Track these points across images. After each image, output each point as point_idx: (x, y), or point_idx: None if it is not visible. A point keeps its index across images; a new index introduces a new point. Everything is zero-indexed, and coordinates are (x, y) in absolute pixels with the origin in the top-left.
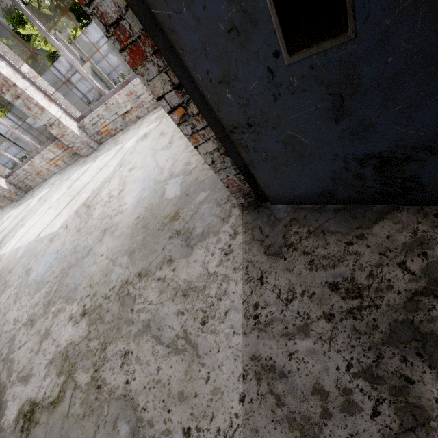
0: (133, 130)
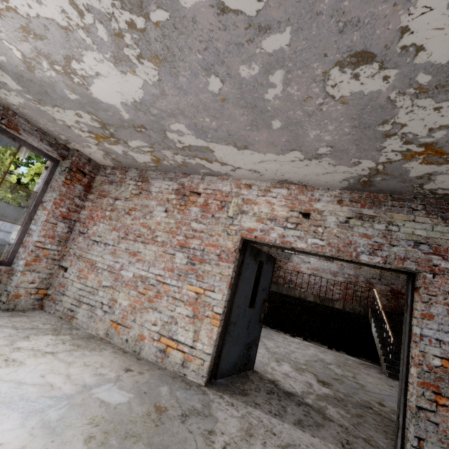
0: None
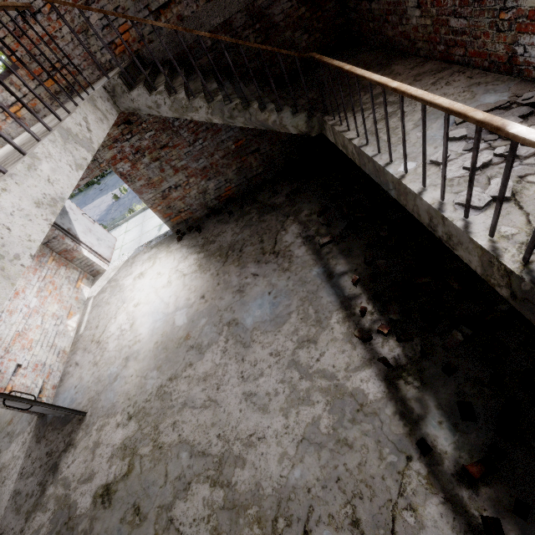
0: None
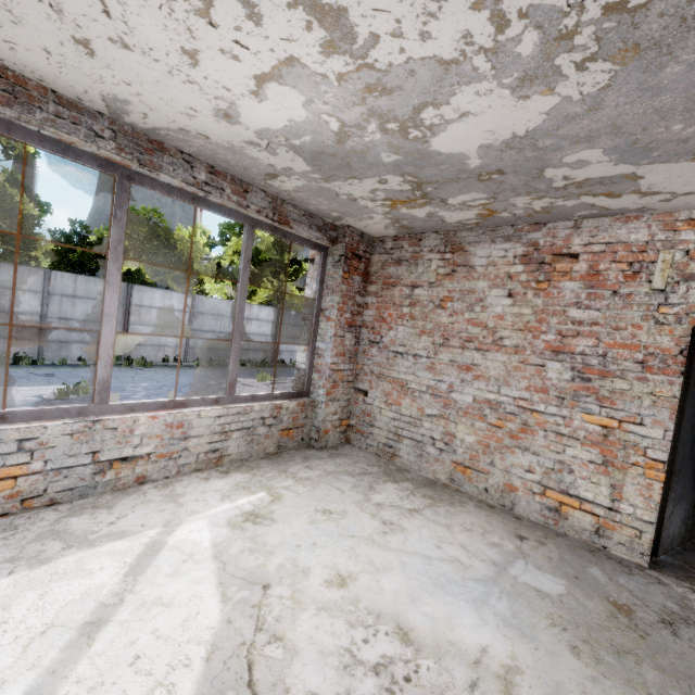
0: (153, 505)
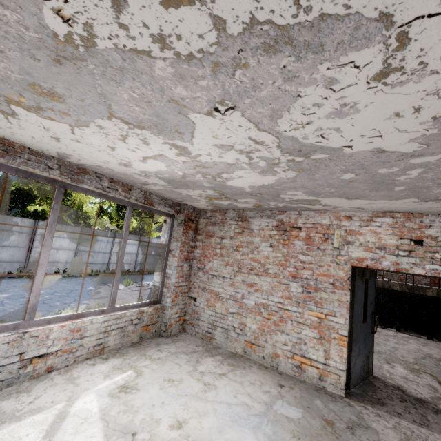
0: (58, 386)
